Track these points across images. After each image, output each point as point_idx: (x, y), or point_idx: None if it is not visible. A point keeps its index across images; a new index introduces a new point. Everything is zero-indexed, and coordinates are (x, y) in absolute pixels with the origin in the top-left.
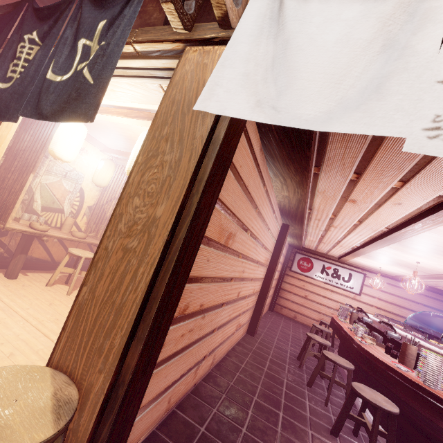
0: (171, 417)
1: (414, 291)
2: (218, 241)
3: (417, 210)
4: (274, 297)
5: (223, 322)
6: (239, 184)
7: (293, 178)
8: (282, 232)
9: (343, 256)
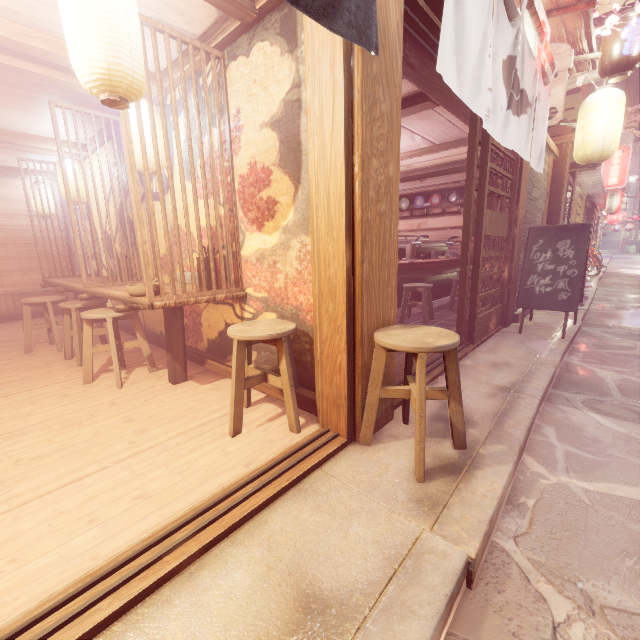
0: None
1: None
2: None
3: None
4: None
5: None
6: None
7: None
8: None
9: None
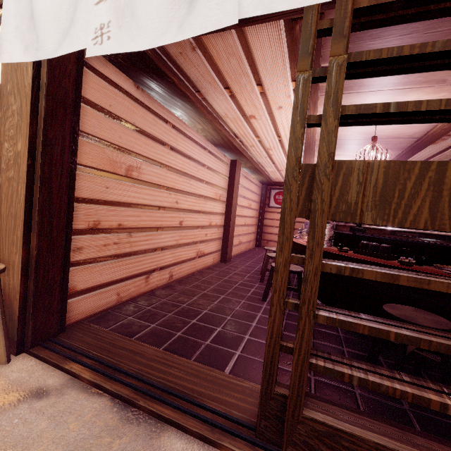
0: (125, 305)
1: None
2: (113, 172)
3: None
4: (258, 234)
5: (167, 244)
6: (118, 122)
7: (188, 109)
8: (232, 168)
9: None
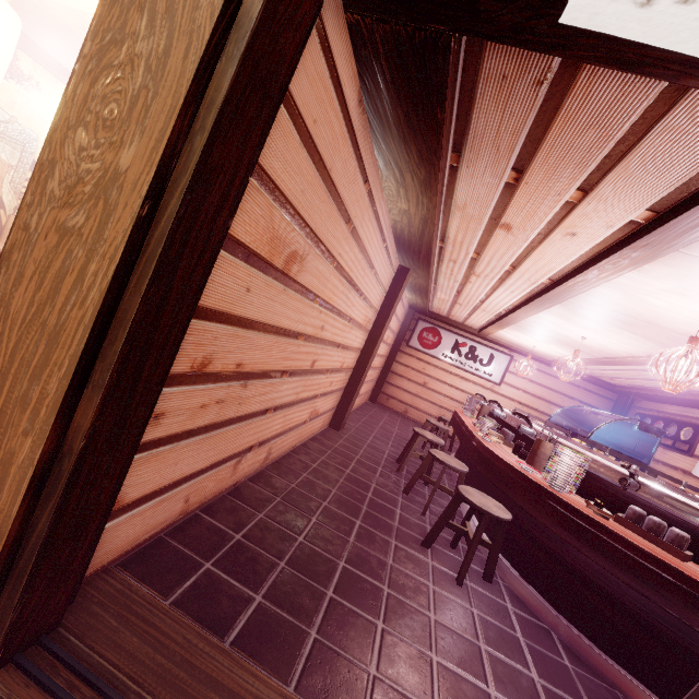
0: (191, 522)
1: (573, 382)
2: (268, 260)
3: (596, 248)
4: (379, 382)
5: (284, 401)
6: (313, 159)
7: (415, 173)
8: (398, 279)
9: (486, 327)
